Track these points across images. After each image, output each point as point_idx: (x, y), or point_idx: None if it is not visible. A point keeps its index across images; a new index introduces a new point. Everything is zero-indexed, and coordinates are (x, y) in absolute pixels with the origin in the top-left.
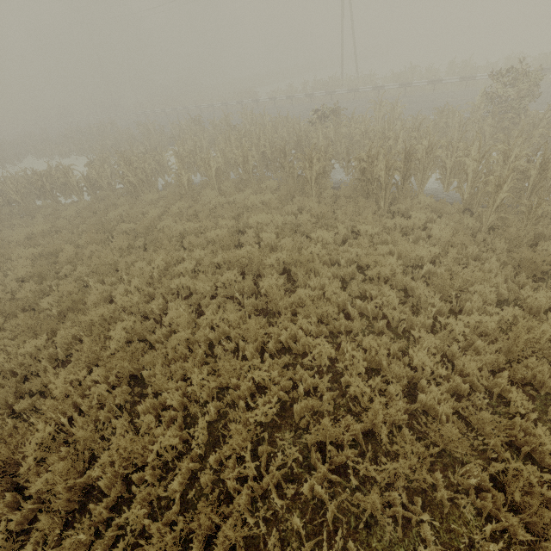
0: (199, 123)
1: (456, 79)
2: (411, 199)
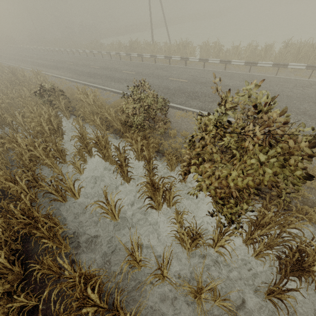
0: (13, 74)
1: (197, 59)
2: (5, 199)
